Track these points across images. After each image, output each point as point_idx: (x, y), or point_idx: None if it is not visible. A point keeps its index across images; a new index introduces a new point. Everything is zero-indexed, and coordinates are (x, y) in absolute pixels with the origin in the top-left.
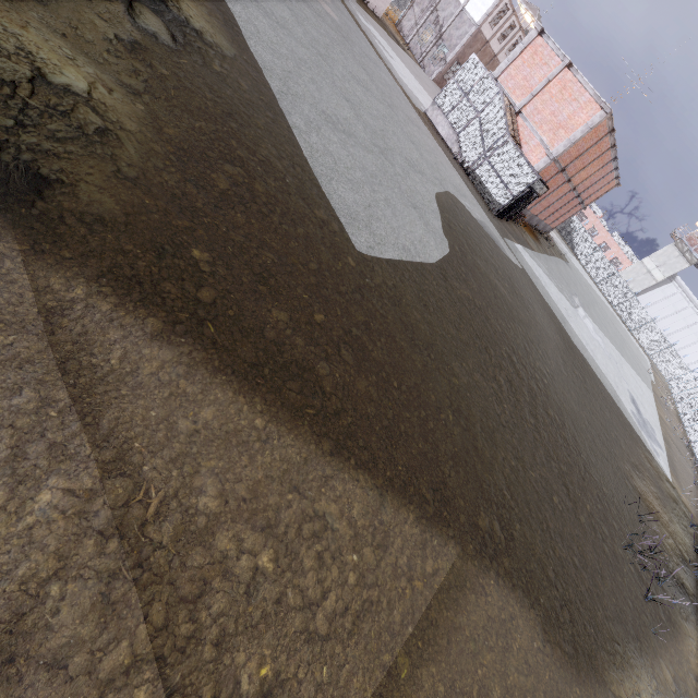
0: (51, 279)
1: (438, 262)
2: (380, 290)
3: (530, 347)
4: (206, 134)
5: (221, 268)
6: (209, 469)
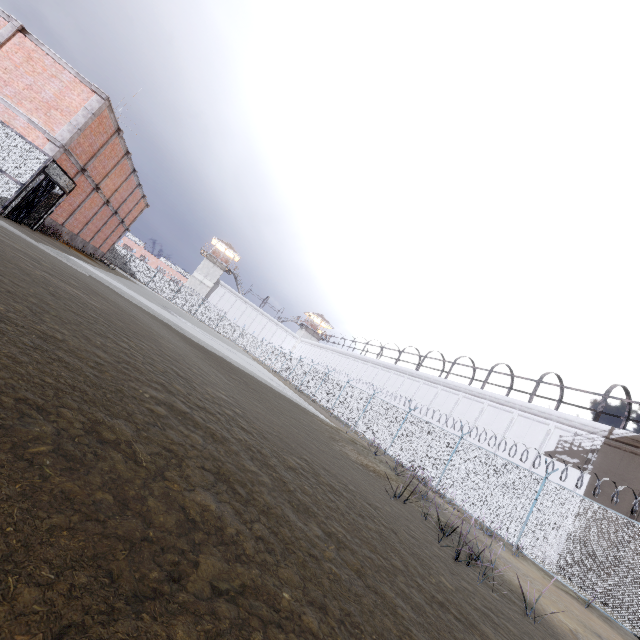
0: None
1: None
2: None
3: (181, 369)
4: None
5: None
6: None
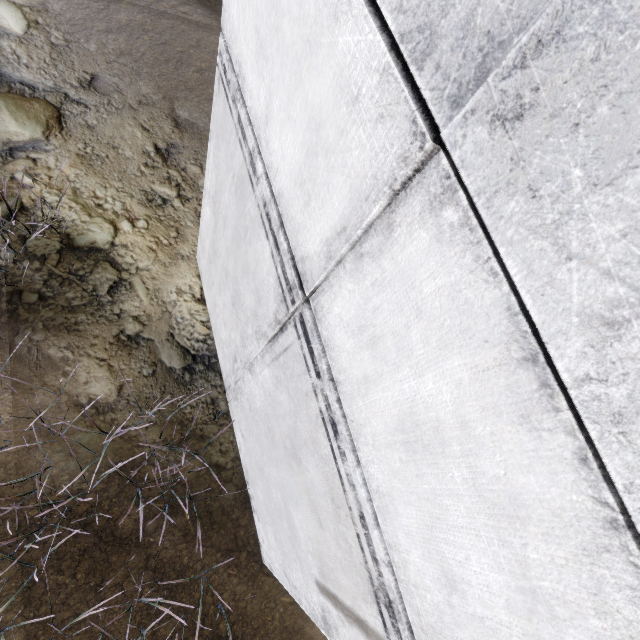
0: None
1: None
2: None
3: None
4: None
5: None
6: None
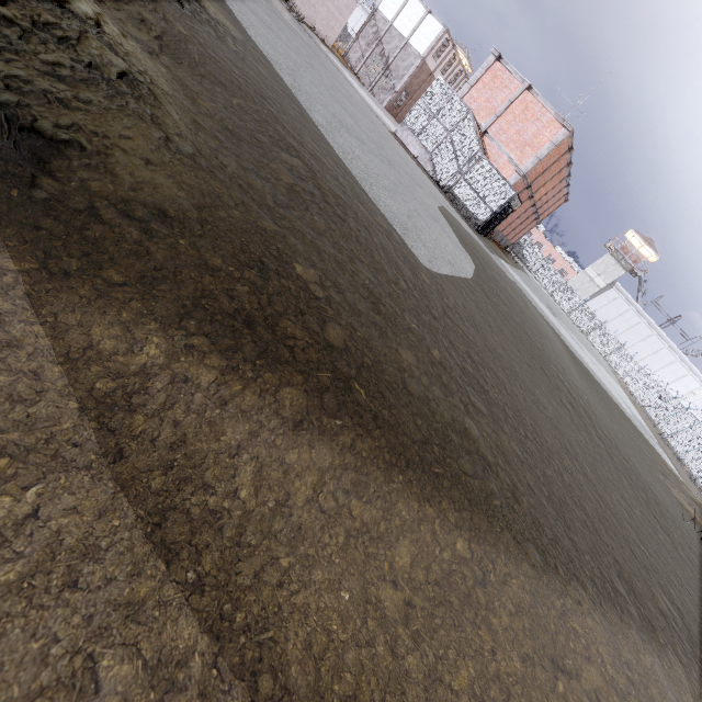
0: (93, 331)
1: (474, 277)
2: (457, 312)
3: (561, 362)
4: (248, 115)
5: (332, 293)
6: (468, 694)
